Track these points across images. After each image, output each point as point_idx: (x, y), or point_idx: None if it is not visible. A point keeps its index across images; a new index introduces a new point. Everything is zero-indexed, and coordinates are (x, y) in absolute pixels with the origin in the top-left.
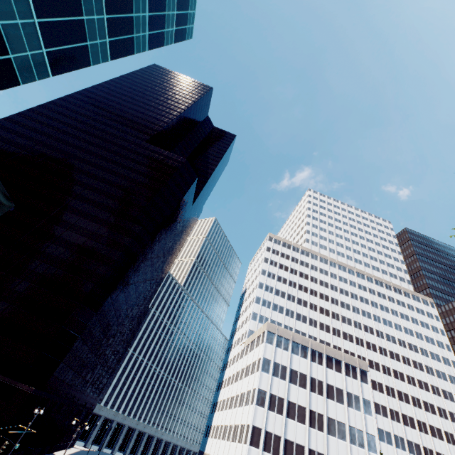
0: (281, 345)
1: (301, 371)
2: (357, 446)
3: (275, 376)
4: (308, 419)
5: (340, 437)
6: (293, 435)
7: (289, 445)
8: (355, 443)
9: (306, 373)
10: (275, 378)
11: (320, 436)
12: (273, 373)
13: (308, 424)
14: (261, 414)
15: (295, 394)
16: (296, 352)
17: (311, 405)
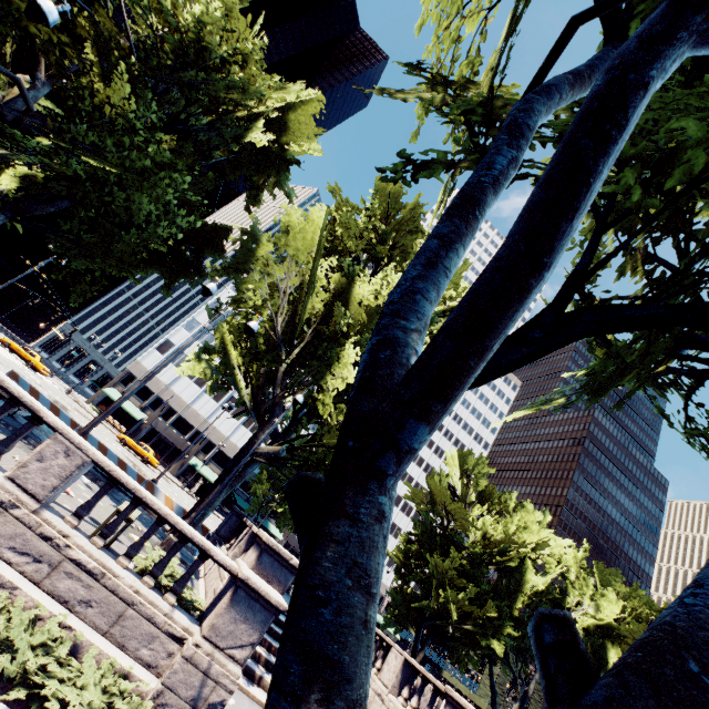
0: None
1: None
2: None
3: None
4: None
5: None
6: None
7: None
8: None
9: None
10: None
11: None
12: None
13: None
14: (183, 337)
15: None
16: None
17: None
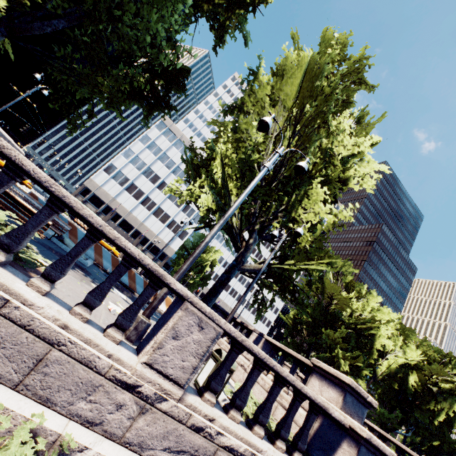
0: (167, 136)
1: (173, 160)
2: (185, 214)
3: (148, 150)
4: (158, 183)
5: (176, 204)
6: (141, 185)
7: (134, 187)
8: (185, 212)
9: (176, 163)
10: (148, 151)
11: (161, 196)
12: (148, 147)
13: (157, 187)
14: (122, 162)
15: (158, 168)
16: (177, 147)
17: (167, 180)
